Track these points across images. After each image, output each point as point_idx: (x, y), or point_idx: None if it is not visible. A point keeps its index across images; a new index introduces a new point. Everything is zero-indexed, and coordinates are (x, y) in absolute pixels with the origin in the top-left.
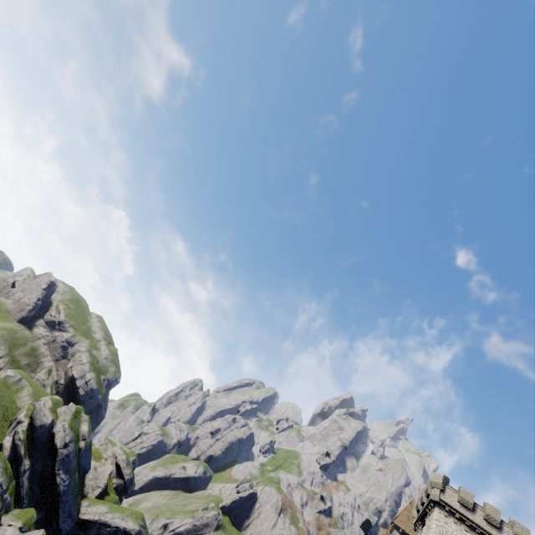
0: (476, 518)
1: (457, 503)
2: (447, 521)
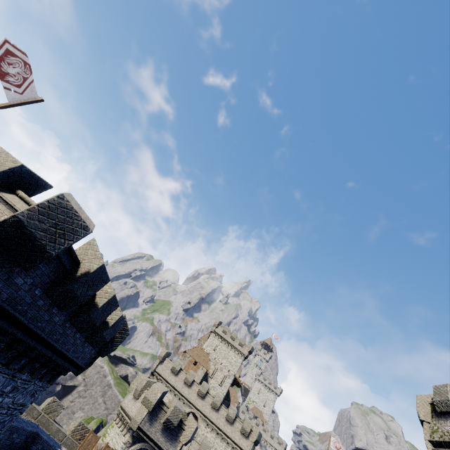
0: (227, 338)
1: (221, 332)
2: (214, 339)
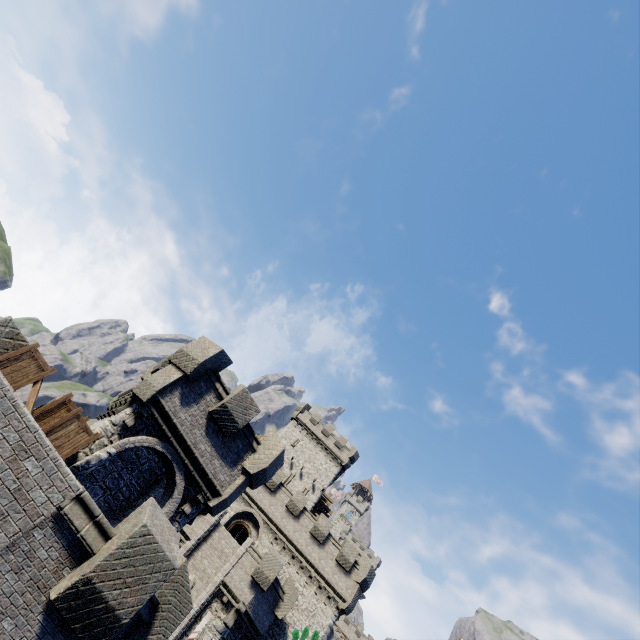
0: (316, 431)
1: (308, 421)
2: (295, 430)
